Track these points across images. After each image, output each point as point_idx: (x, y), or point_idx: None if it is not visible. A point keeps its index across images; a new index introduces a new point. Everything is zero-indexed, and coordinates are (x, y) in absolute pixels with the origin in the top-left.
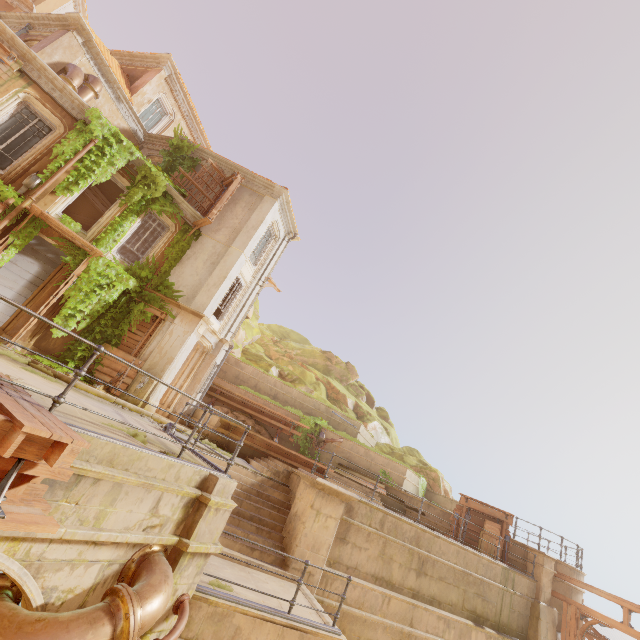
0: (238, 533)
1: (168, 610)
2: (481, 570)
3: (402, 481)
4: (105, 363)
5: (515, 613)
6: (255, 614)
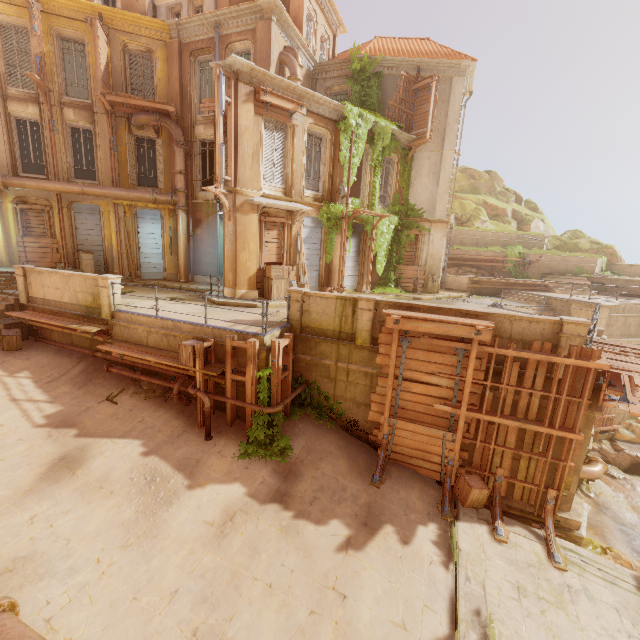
0: None
1: None
2: None
3: (594, 268)
4: (403, 277)
5: None
6: None
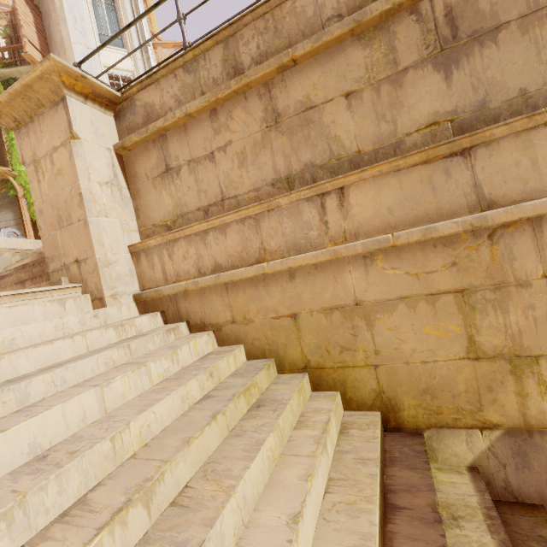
0: (23, 277)
1: None
2: None
3: None
4: None
5: None
6: None
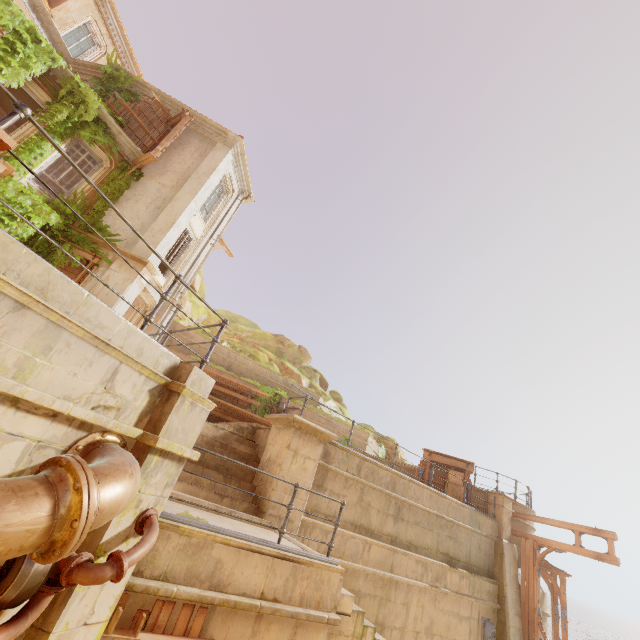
0: (203, 480)
1: (129, 528)
2: (452, 513)
3: (364, 447)
4: None
5: (482, 553)
6: (239, 544)
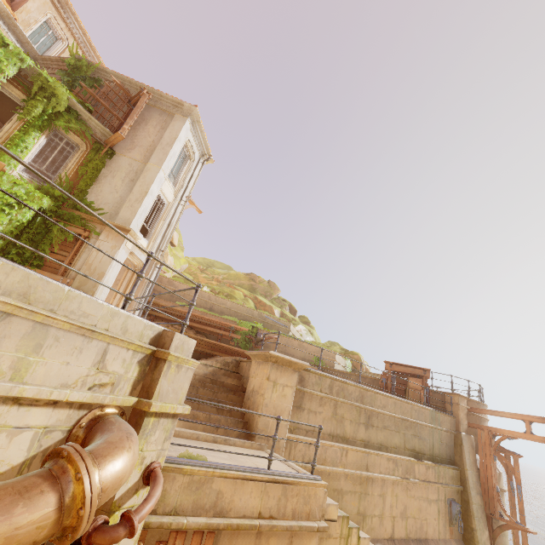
0: (199, 415)
1: (137, 482)
2: (414, 415)
3: (333, 363)
4: None
5: (443, 445)
6: (235, 475)
